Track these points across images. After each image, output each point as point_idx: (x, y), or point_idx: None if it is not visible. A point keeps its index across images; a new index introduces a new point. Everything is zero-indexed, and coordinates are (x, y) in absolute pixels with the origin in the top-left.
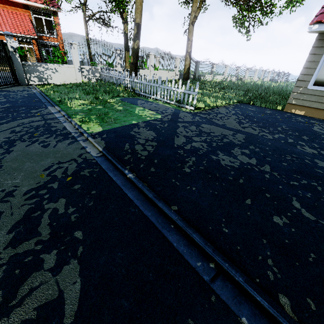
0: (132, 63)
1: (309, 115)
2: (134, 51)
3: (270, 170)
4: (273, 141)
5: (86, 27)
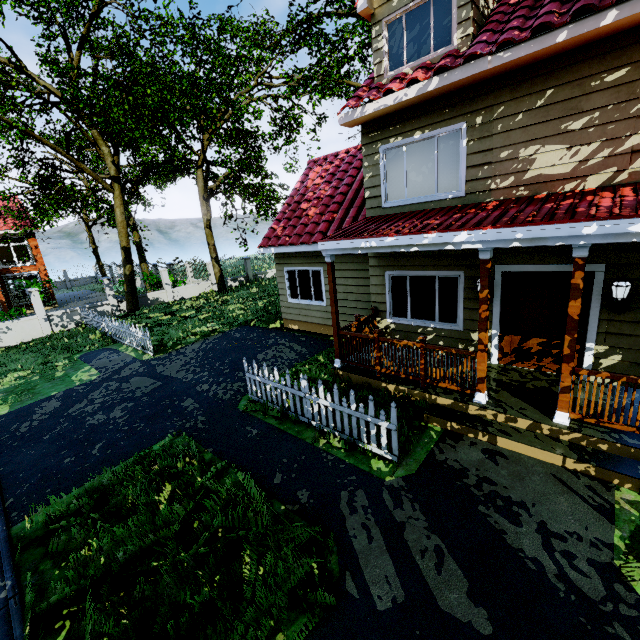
0: (127, 292)
1: (302, 329)
2: (126, 278)
3: (123, 420)
4: (183, 384)
5: (91, 234)
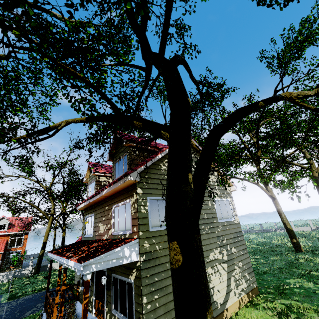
0: (36, 263)
1: None
2: (39, 256)
3: None
4: None
5: (55, 231)
